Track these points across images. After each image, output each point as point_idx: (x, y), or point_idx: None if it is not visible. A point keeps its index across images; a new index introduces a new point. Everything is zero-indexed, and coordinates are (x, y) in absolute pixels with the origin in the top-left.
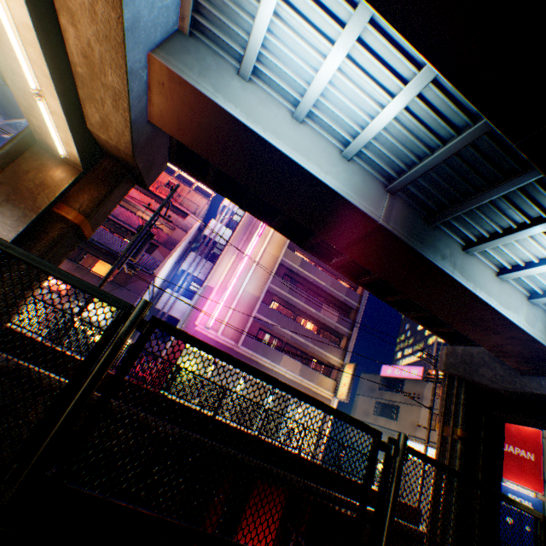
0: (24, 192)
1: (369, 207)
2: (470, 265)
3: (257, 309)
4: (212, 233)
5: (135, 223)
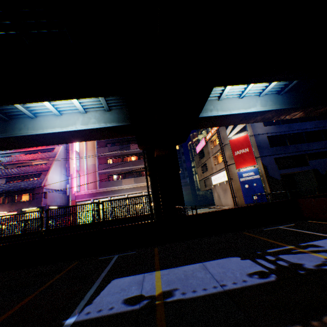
0: None
1: None
2: (39, 122)
3: (97, 169)
4: None
5: (28, 171)
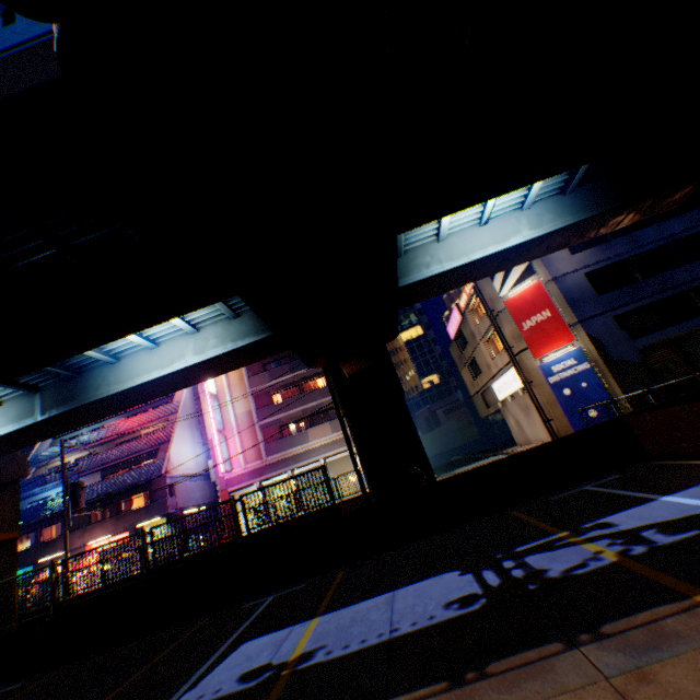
0: None
1: (30, 418)
2: (126, 367)
3: (256, 419)
4: None
5: (135, 448)
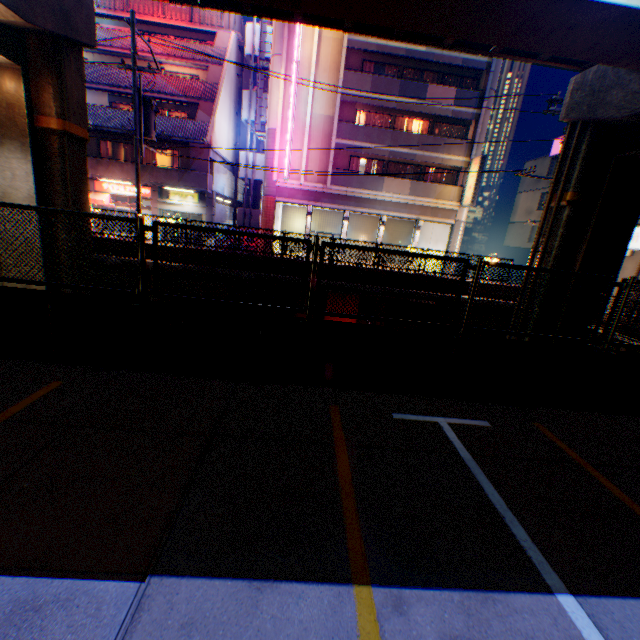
0: (6, 123)
1: None
2: None
3: (335, 135)
4: (254, 48)
5: (162, 88)
